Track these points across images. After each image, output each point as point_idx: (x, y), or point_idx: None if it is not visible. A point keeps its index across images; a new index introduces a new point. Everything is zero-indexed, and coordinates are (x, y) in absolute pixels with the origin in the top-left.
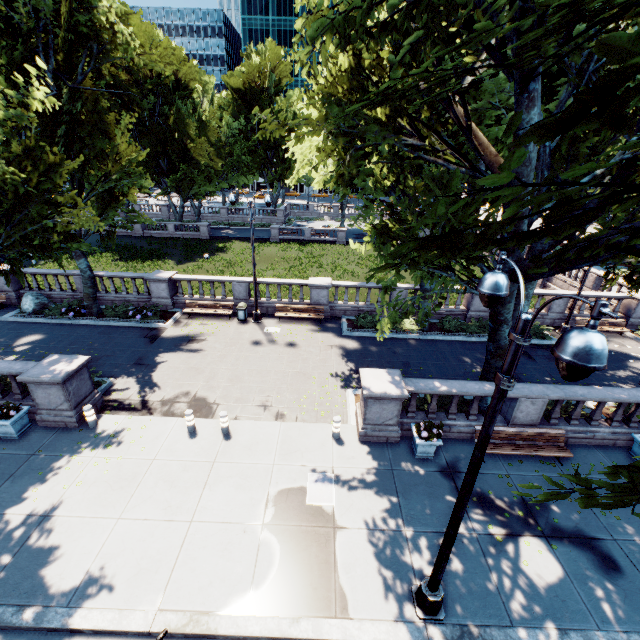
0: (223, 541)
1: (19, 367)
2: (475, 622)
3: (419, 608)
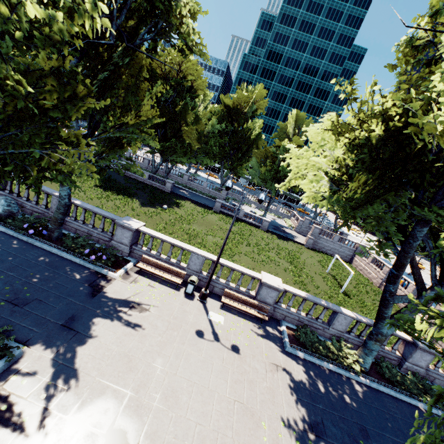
0: None
1: None
2: None
3: None
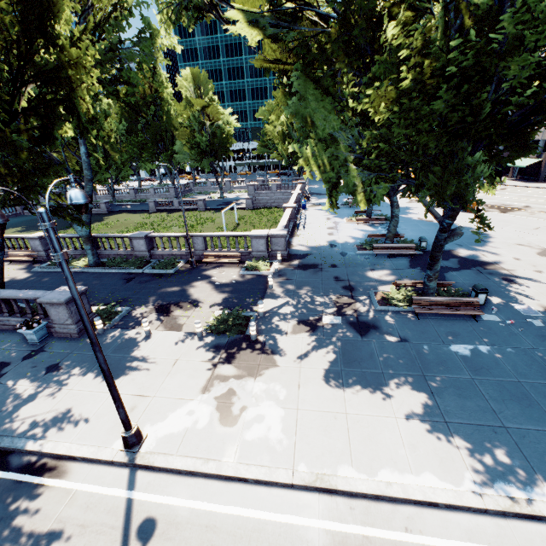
0: None
1: None
2: None
3: None
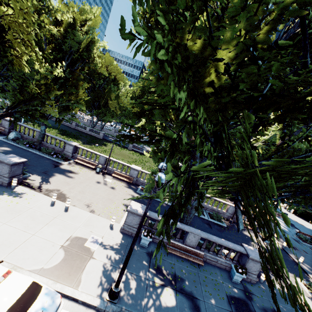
0: (42, 246)
1: None
2: (128, 309)
3: (108, 295)
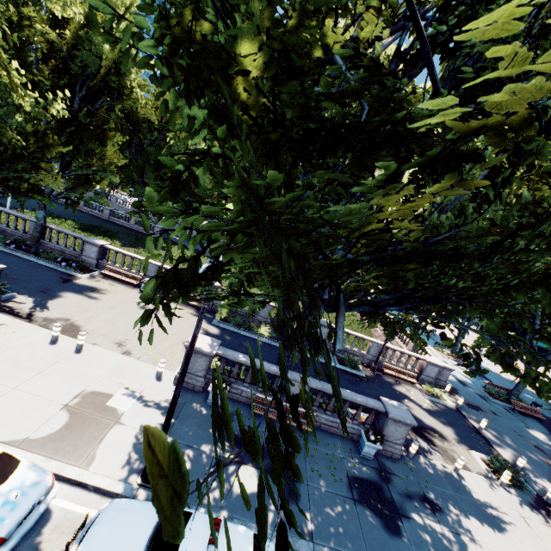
0: (29, 405)
1: None
2: None
3: (141, 477)
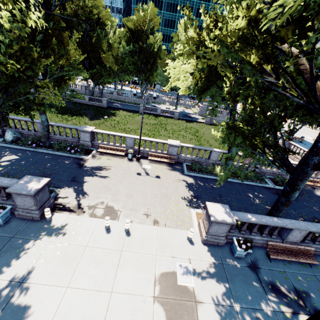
0: (132, 308)
1: (7, 182)
2: None
3: None
